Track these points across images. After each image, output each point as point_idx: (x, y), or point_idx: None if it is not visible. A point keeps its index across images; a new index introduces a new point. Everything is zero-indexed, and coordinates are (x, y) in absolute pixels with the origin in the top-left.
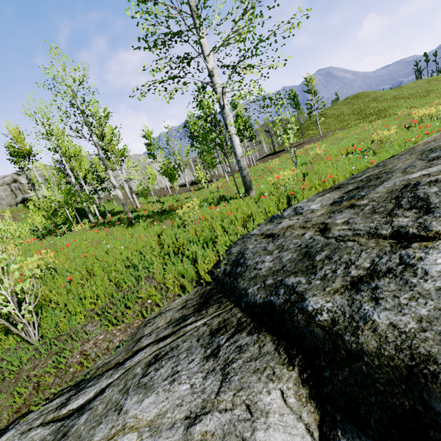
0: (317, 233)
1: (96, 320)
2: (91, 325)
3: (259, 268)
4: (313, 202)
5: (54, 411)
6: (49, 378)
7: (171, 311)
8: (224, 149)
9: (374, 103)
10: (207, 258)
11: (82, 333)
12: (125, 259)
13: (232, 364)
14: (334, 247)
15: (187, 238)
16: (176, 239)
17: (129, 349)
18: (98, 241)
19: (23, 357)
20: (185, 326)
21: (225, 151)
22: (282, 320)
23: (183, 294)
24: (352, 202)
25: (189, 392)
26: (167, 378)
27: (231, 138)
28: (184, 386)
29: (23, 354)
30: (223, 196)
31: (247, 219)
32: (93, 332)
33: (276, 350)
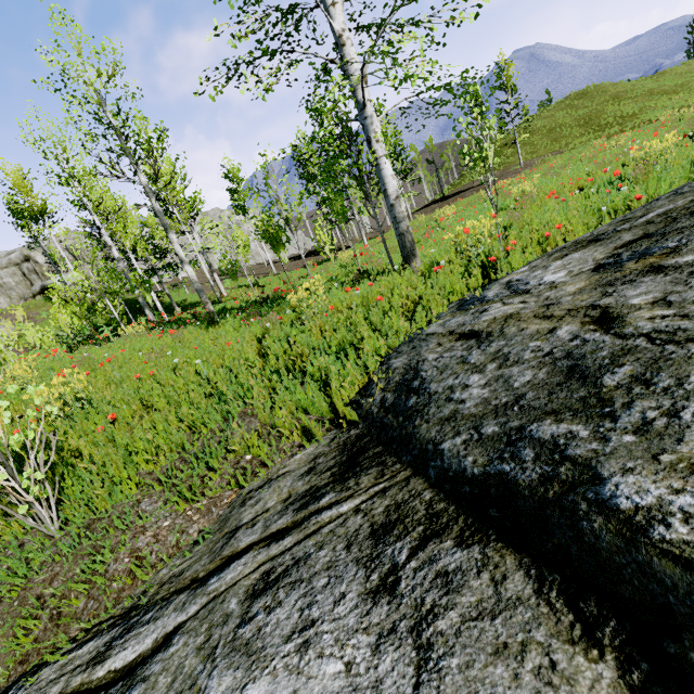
0: (589, 327)
1: (157, 491)
2: (148, 501)
3: (458, 399)
4: (547, 270)
5: (83, 670)
6: (78, 601)
7: (288, 476)
8: (366, 186)
9: (614, 103)
10: (348, 379)
11: (133, 516)
12: (204, 382)
13: (436, 622)
14: (651, 357)
15: (309, 344)
16: (289, 345)
17: (216, 552)
18: (160, 352)
19: (30, 562)
20: (317, 511)
21: (367, 191)
22: (544, 521)
23: (308, 444)
24: (651, 261)
25: (345, 685)
26: (292, 636)
27: (377, 165)
28: (330, 666)
29: (32, 555)
30: (365, 271)
31: (412, 307)
32: (152, 515)
33: (540, 596)
